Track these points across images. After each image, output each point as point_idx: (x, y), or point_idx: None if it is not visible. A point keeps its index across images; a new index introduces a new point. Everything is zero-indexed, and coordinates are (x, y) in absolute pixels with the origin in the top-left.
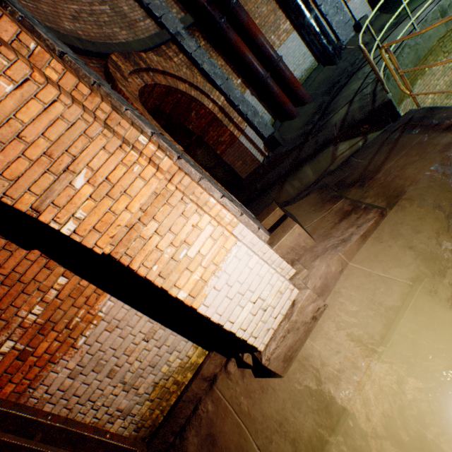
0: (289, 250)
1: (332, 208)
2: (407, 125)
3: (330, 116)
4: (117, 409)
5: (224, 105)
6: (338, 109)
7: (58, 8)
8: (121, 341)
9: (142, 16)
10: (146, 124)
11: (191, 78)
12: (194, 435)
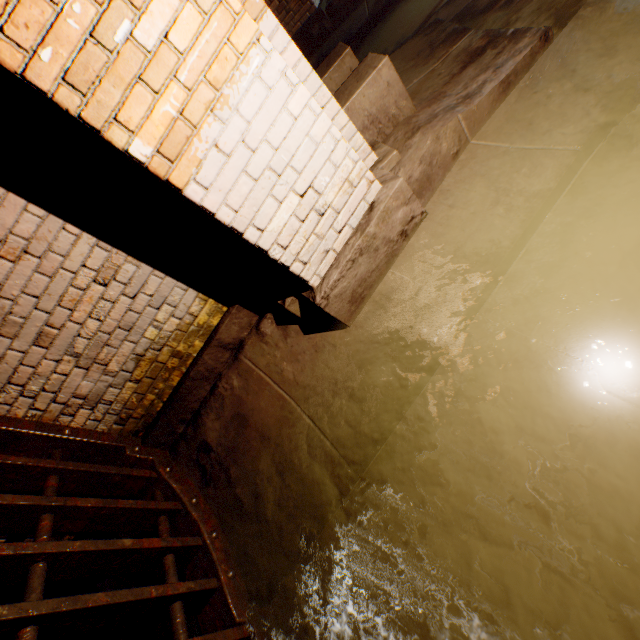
0: (367, 123)
1: (450, 53)
2: None
3: None
4: (75, 397)
5: None
6: None
7: None
8: (45, 282)
9: None
10: None
11: None
12: (215, 419)
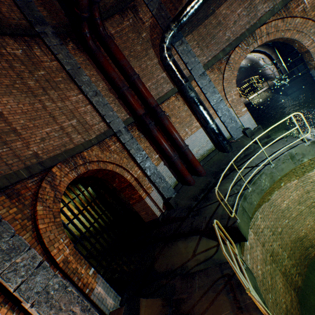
0: None
1: None
2: (229, 280)
3: (207, 202)
4: None
5: (139, 176)
6: (213, 200)
7: (32, 137)
8: None
9: (98, 121)
10: (17, 275)
11: (119, 160)
12: None
